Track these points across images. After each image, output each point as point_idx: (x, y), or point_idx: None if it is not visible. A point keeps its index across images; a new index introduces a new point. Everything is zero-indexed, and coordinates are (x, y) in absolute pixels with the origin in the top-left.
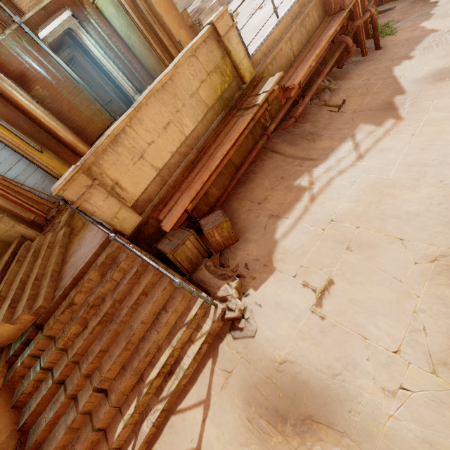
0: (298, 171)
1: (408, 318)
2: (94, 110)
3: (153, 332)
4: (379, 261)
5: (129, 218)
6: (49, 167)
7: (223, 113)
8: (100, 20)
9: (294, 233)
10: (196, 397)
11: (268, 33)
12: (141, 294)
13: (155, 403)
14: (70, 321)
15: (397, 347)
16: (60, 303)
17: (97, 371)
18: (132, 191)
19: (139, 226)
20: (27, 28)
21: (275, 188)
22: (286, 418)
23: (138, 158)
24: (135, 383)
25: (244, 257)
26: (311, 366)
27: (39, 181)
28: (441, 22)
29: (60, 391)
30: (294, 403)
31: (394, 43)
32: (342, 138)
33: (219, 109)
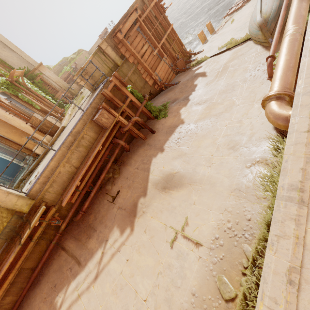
0: (65, 279)
1: None
2: None
3: None
4: None
5: None
6: None
7: (5, 245)
8: None
9: None
10: None
11: (44, 167)
12: None
13: None
14: None
15: None
16: None
17: None
18: None
19: None
20: None
21: (46, 300)
22: None
23: None
24: None
25: None
26: None
27: None
28: (189, 112)
29: None
30: None
31: (162, 129)
32: (101, 240)
33: (2, 242)
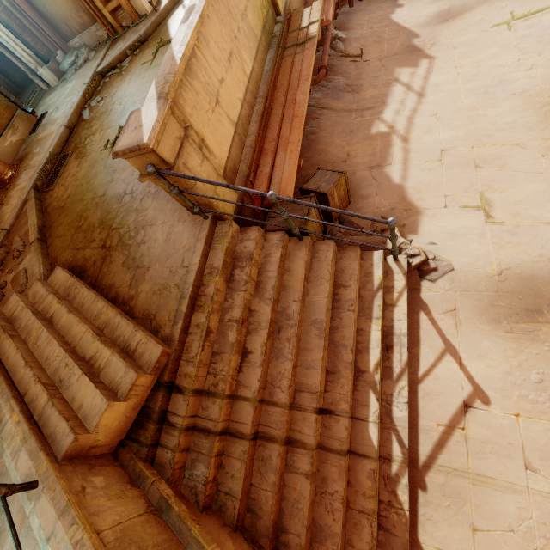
0: (364, 122)
1: None
2: None
3: (346, 315)
4: (512, 166)
5: (226, 195)
6: None
7: (272, 51)
8: None
9: (412, 173)
10: (433, 353)
11: None
12: (304, 280)
13: (392, 386)
14: (217, 357)
15: None
16: (184, 341)
17: (300, 394)
18: (218, 155)
19: (238, 206)
20: None
21: (352, 142)
22: (540, 309)
23: (215, 103)
24: (353, 382)
25: (375, 212)
26: (527, 262)
27: None
28: None
29: (261, 447)
30: (537, 295)
31: None
32: (385, 83)
33: (265, 45)
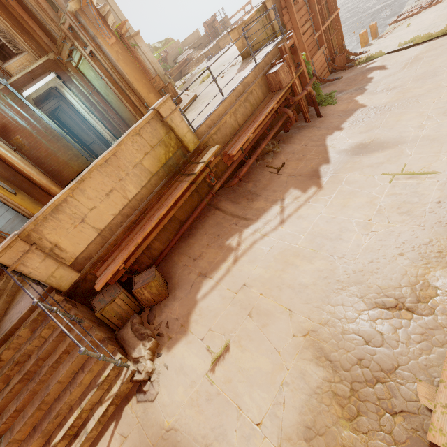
0: (232, 230)
1: (275, 390)
2: (71, 155)
3: (67, 393)
4: (269, 330)
5: (66, 275)
6: (21, 208)
7: (167, 178)
8: (81, 81)
9: (212, 294)
10: None
11: (213, 109)
12: (63, 353)
13: None
14: None
15: (260, 420)
16: None
17: (9, 432)
18: (72, 251)
19: (76, 282)
20: (12, 88)
21: (210, 246)
22: None
23: (79, 222)
24: (42, 445)
25: (167, 315)
26: (190, 435)
27: (9, 221)
28: (370, 98)
29: None
30: None
31: (332, 113)
32: (274, 200)
33: (164, 174)
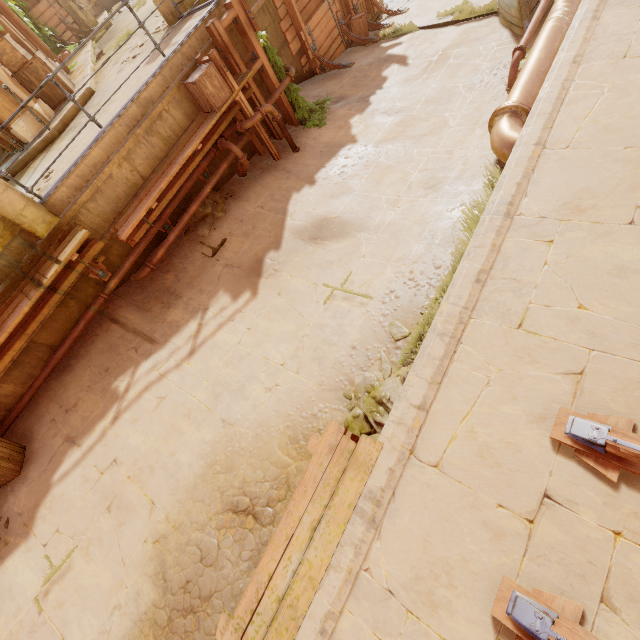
0: (128, 361)
1: (107, 615)
2: None
3: None
4: (124, 531)
5: None
6: None
7: (0, 289)
8: None
9: (74, 474)
10: None
11: (79, 156)
12: None
13: None
14: None
15: None
16: None
17: None
18: None
19: None
20: None
21: (92, 388)
22: None
23: None
24: None
25: (9, 508)
26: None
27: None
28: (367, 125)
29: None
30: None
31: (314, 146)
32: (195, 309)
33: None
